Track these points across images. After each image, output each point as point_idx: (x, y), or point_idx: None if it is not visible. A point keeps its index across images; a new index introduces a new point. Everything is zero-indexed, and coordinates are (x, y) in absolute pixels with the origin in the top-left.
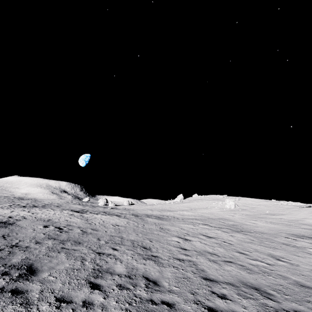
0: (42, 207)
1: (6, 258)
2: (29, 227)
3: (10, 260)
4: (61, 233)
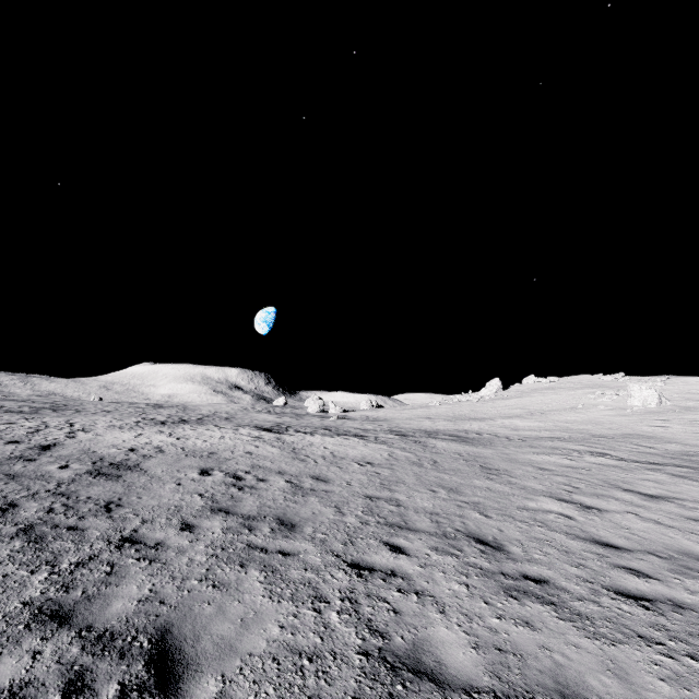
0: (196, 422)
1: (96, 594)
2: (169, 477)
3: (107, 603)
4: (241, 491)
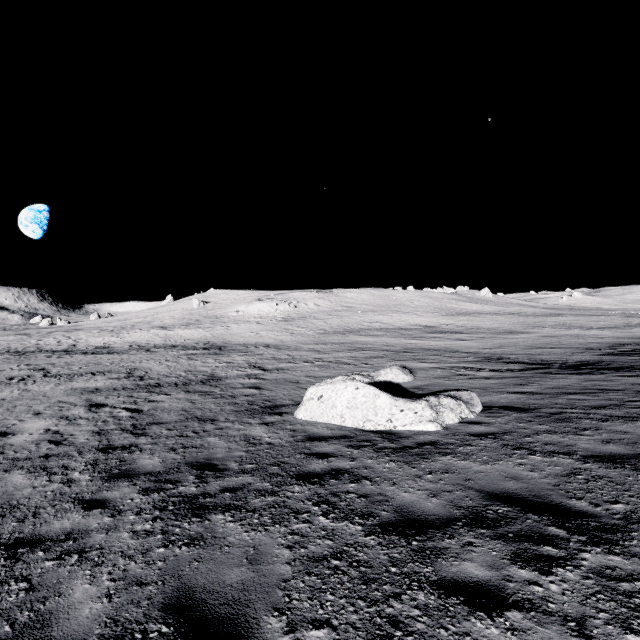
0: None
1: None
2: None
3: None
4: None
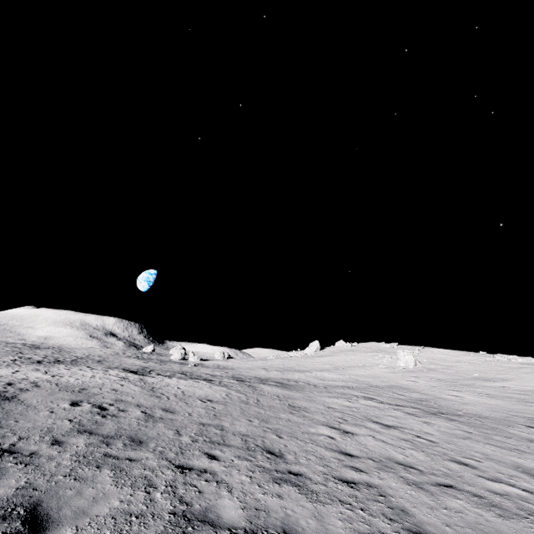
0: (71, 363)
1: None
2: (44, 407)
3: None
4: (104, 418)
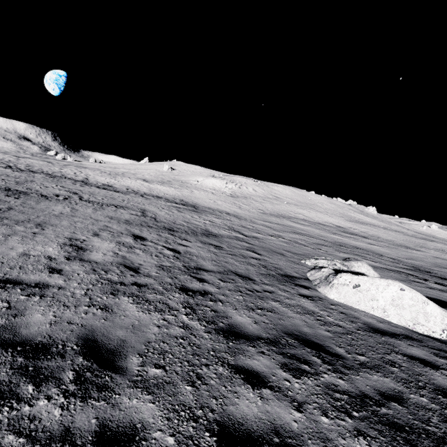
0: None
1: None
2: None
3: None
4: None
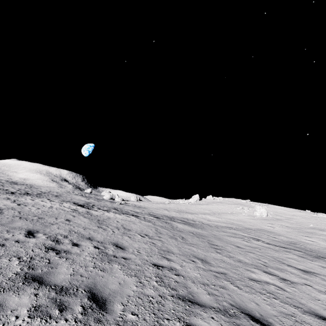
0: (36, 195)
1: None
2: None
3: None
4: (57, 256)
